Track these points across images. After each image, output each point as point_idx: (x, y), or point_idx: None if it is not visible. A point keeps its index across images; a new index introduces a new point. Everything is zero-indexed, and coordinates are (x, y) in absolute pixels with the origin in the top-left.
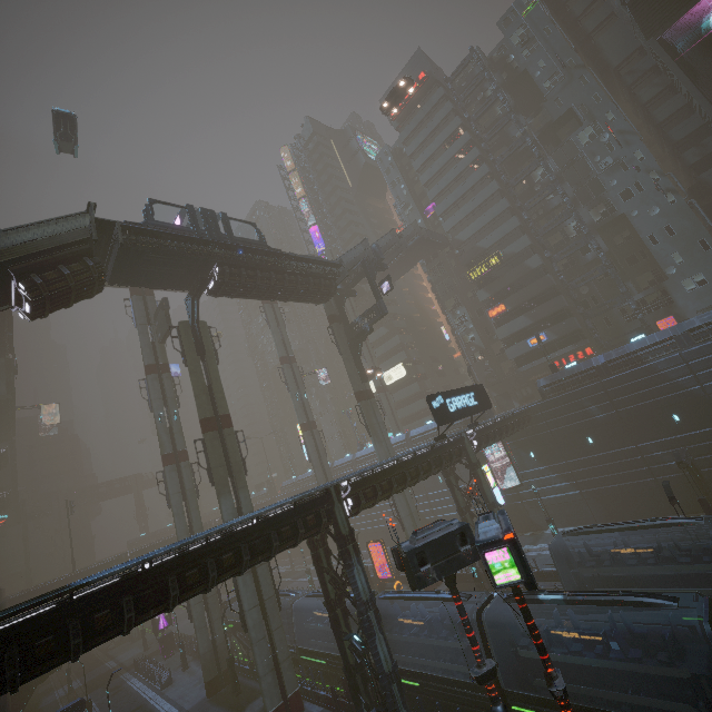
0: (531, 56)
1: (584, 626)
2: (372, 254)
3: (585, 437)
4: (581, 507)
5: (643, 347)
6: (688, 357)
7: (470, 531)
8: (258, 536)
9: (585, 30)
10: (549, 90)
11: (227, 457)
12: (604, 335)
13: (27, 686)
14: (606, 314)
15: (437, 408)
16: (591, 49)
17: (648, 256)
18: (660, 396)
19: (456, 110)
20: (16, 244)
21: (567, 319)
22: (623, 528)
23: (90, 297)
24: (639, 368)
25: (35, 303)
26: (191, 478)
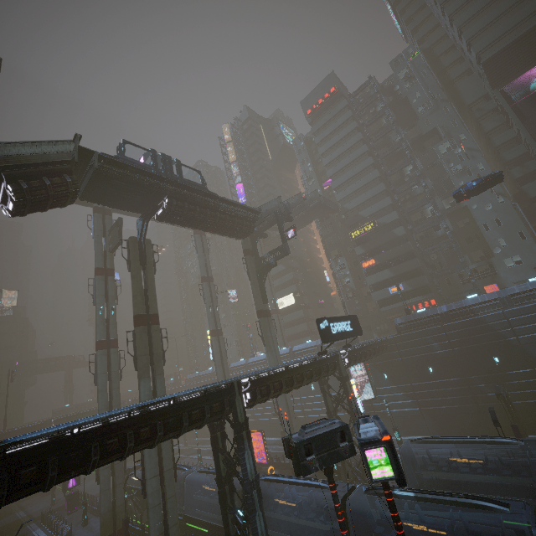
0: (411, 88)
1: (428, 521)
2: (283, 208)
3: (427, 367)
4: (419, 421)
5: (476, 303)
6: (508, 315)
7: (348, 430)
8: (172, 416)
9: (450, 77)
10: (421, 113)
11: (151, 348)
12: (445, 291)
13: None
14: (448, 276)
15: (323, 329)
16: (453, 90)
17: (480, 238)
18: (486, 342)
19: (354, 117)
20: (11, 154)
21: (420, 276)
22: (459, 442)
23: (63, 206)
24: (472, 319)
25: (18, 203)
26: (118, 363)
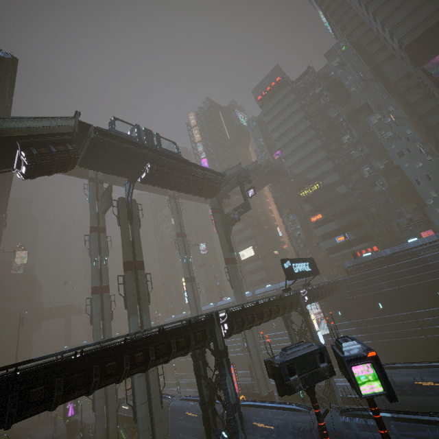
0: (343, 73)
1: None
2: (243, 172)
3: (377, 303)
4: None
5: (417, 245)
6: None
7: (326, 351)
8: (161, 343)
9: (376, 62)
10: (353, 92)
11: (138, 290)
12: (385, 239)
13: None
14: (387, 225)
15: (287, 268)
16: (379, 72)
17: (413, 192)
18: (429, 279)
19: (297, 99)
20: (25, 127)
21: (362, 226)
22: (422, 366)
23: (65, 171)
24: (414, 259)
25: (29, 166)
26: (109, 305)
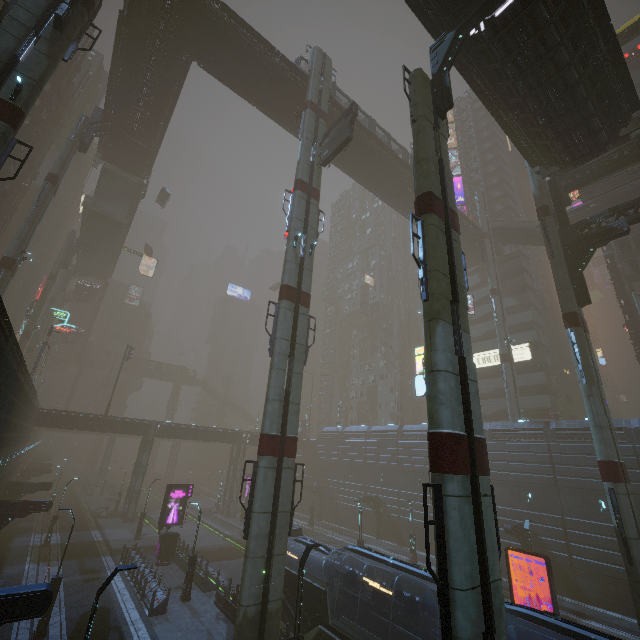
0: None
1: None
2: None
3: None
4: None
5: None
6: None
7: None
8: None
9: None
10: None
11: (453, 267)
12: None
13: (3, 513)
14: None
15: None
16: None
17: None
18: None
19: None
20: None
21: None
22: None
23: None
24: None
25: None
26: (306, 333)
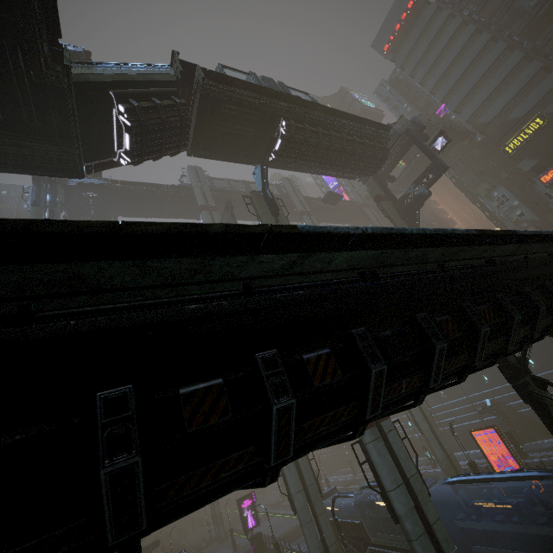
0: None
1: None
2: (412, 125)
3: None
4: None
5: None
6: None
7: None
8: None
9: None
10: None
11: None
12: None
13: None
14: None
15: None
16: None
17: None
18: None
19: (453, 15)
20: (115, 74)
21: None
22: None
23: (177, 152)
24: None
25: (133, 129)
26: None
